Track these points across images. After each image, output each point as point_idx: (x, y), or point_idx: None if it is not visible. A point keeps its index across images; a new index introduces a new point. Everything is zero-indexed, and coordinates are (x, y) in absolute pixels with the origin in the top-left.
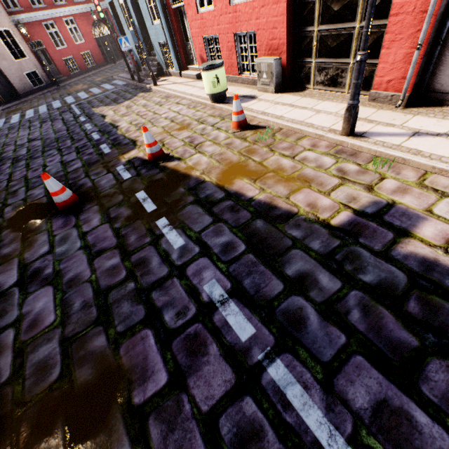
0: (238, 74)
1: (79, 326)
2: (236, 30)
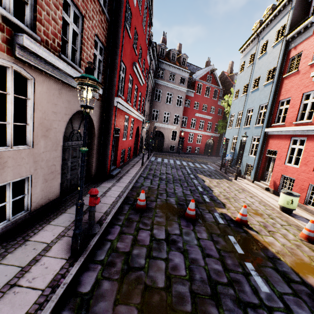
0: (303, 203)
1: (200, 290)
2: (312, 183)
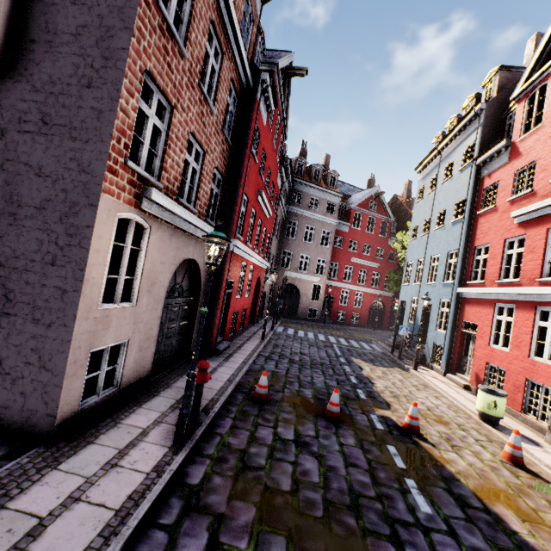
0: (520, 411)
1: (336, 499)
2: (529, 376)
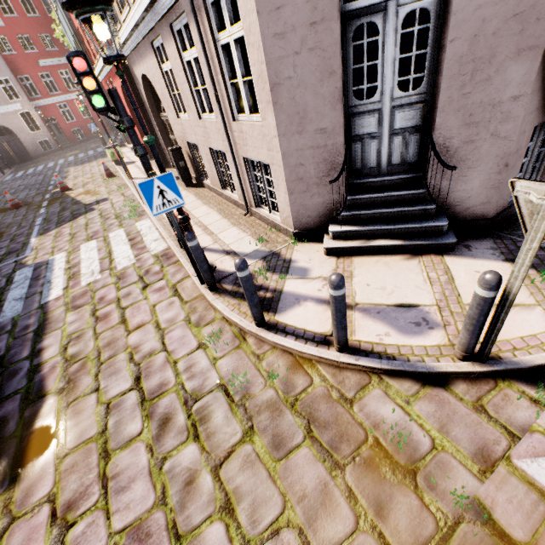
0: None
1: None
2: None
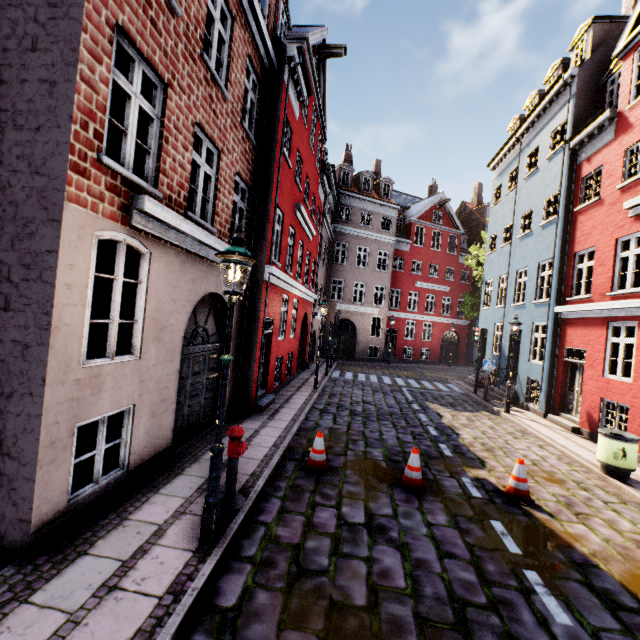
0: None
1: (433, 614)
2: None
